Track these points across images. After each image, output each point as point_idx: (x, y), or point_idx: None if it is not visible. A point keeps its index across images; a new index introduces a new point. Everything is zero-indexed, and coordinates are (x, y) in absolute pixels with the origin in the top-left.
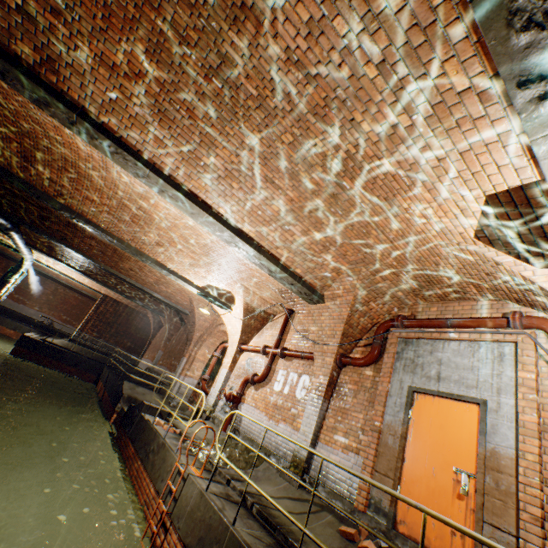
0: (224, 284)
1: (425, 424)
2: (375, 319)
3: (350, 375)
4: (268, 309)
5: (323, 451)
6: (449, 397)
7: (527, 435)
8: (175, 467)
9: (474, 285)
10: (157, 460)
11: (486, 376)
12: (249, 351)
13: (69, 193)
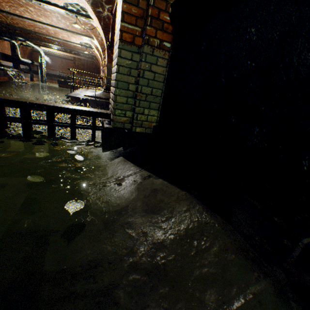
0: (83, 41)
1: None
2: None
3: None
4: None
5: None
6: None
7: None
8: None
9: None
10: None
11: None
12: None
13: (24, 25)
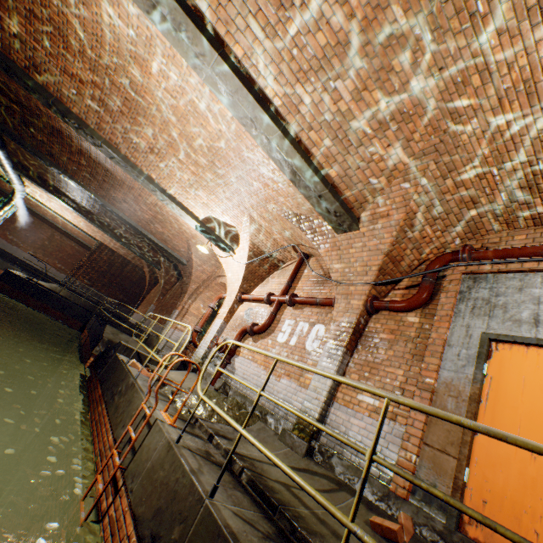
0: (229, 216)
1: (512, 384)
2: (425, 255)
3: (384, 323)
4: (277, 254)
5: (340, 414)
6: None
7: None
8: (141, 411)
9: None
10: (123, 402)
11: None
12: (250, 301)
13: (43, 62)
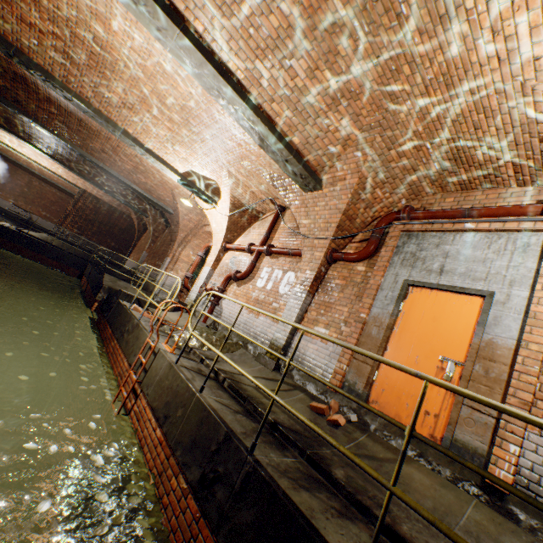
0: (208, 171)
1: (416, 316)
2: (377, 213)
3: (340, 271)
4: (257, 206)
5: (301, 341)
6: (449, 290)
7: (537, 326)
8: (148, 344)
9: (514, 163)
10: (131, 338)
11: (500, 268)
12: (234, 250)
13: None
